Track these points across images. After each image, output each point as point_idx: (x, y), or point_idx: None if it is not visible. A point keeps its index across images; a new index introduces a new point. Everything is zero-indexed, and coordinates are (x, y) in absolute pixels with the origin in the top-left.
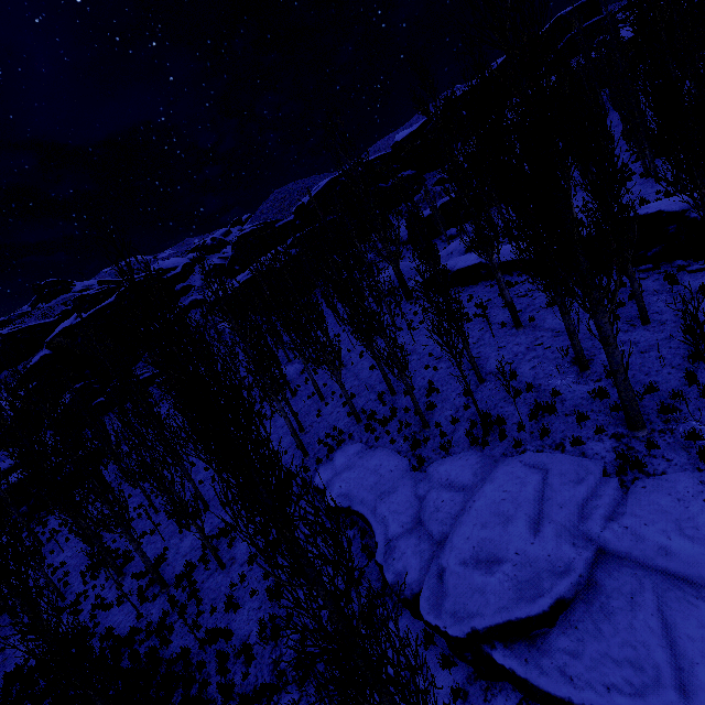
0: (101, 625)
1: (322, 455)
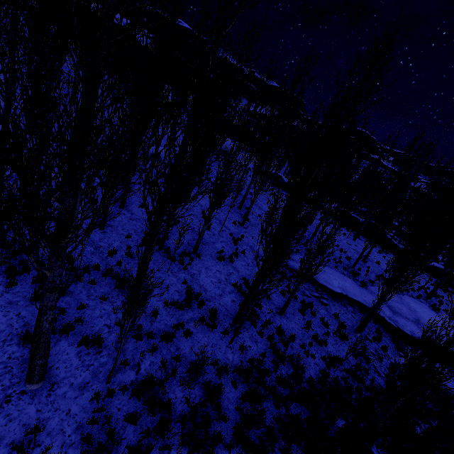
0: (182, 358)
1: None
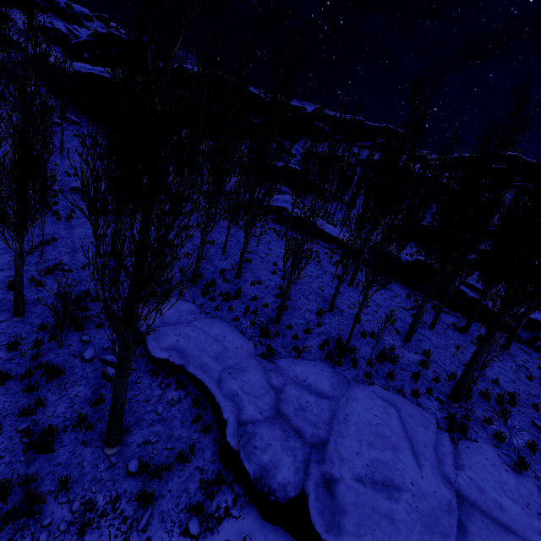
0: None
1: None
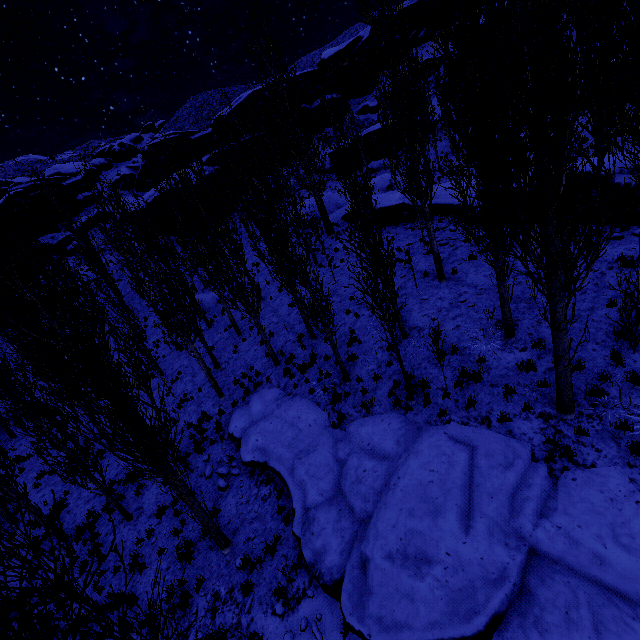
0: None
1: (238, 397)
